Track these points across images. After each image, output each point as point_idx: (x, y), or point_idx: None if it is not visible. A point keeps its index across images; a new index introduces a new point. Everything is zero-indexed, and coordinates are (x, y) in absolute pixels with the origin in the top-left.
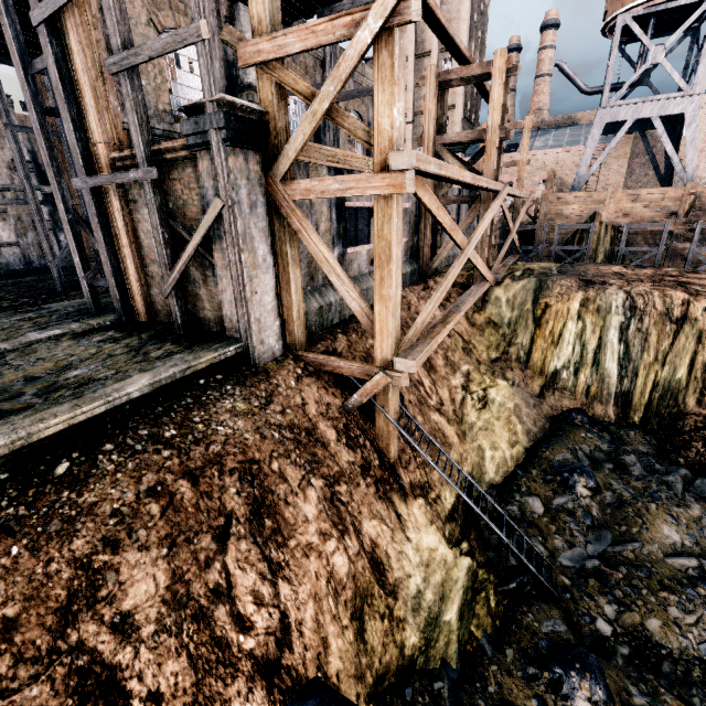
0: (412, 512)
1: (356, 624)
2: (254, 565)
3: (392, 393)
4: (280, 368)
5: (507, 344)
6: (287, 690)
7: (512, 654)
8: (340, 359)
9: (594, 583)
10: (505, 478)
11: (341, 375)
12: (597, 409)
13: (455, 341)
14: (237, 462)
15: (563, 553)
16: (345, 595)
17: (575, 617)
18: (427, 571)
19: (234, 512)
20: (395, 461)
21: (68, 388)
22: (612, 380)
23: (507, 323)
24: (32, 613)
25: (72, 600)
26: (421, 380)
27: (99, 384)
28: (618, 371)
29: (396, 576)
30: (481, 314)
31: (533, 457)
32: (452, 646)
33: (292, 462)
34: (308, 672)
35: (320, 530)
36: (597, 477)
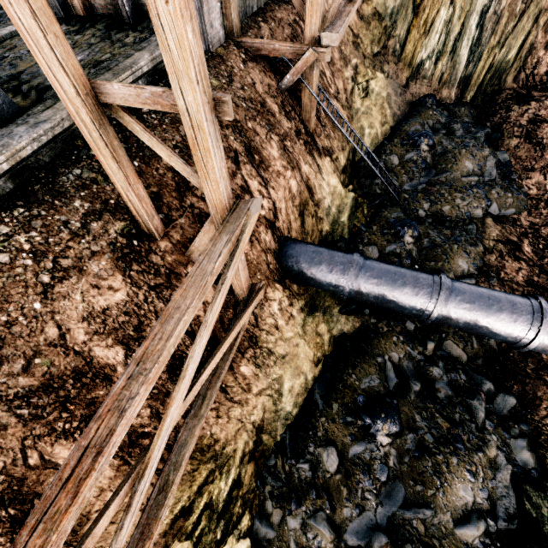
0: (324, 164)
1: (301, 219)
2: (255, 178)
3: (316, 70)
4: (229, 53)
5: (387, 38)
6: (279, 237)
7: (376, 228)
8: (274, 41)
9: (421, 195)
10: (376, 147)
11: (271, 62)
12: (443, 94)
13: (347, 35)
14: (228, 121)
15: (406, 184)
16: (296, 203)
17: (408, 211)
18: (332, 198)
19: (237, 150)
20: (313, 132)
21: (88, 68)
22: (461, 66)
23: (390, 15)
24: (164, 191)
25: (179, 187)
26: (324, 71)
27: (114, 61)
28: (468, 57)
29: (318, 197)
30: (369, 5)
31: (396, 131)
32: (345, 231)
33: (258, 124)
34: (285, 233)
35: (282, 165)
36: (434, 139)
